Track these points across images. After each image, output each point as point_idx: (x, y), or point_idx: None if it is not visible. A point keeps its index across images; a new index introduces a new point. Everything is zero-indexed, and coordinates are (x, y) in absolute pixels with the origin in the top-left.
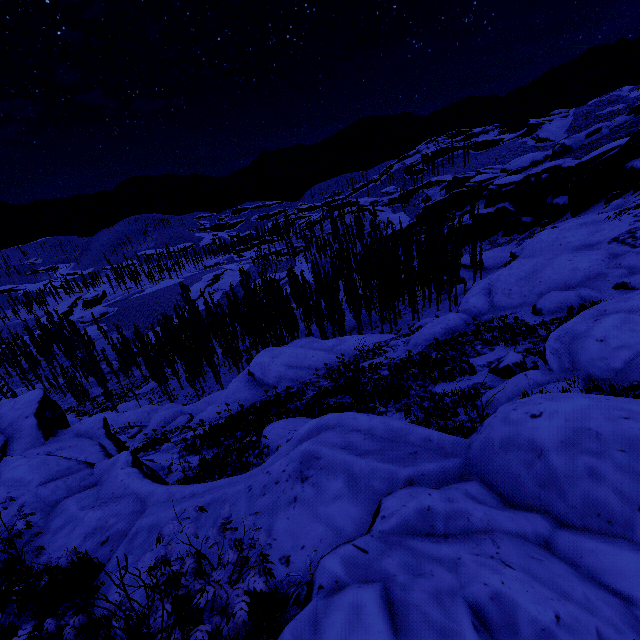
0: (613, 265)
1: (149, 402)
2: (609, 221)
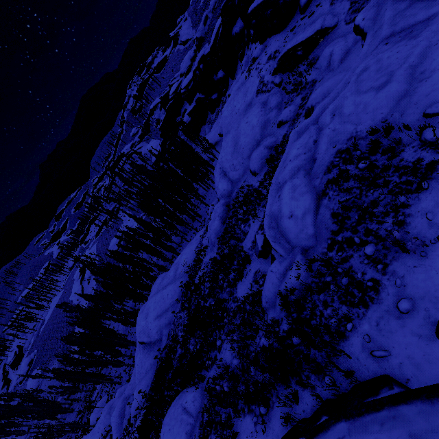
0: (268, 111)
1: (107, 395)
2: (247, 80)
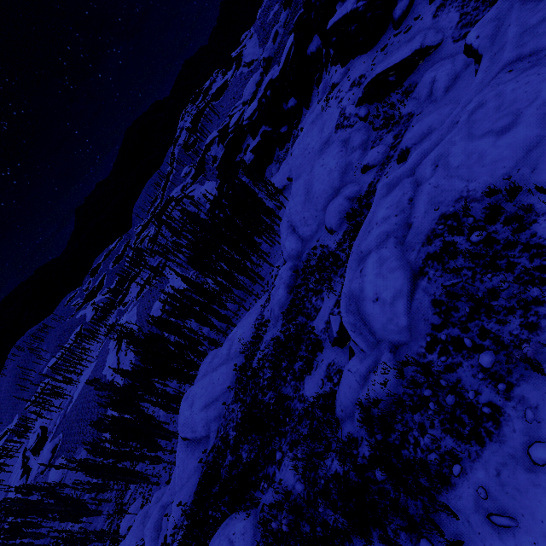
0: (350, 151)
1: (142, 498)
2: (325, 111)
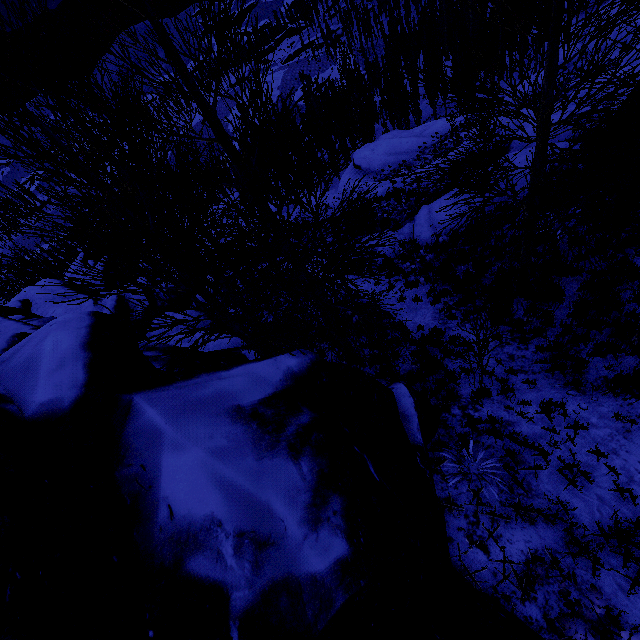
0: None
1: None
2: None
